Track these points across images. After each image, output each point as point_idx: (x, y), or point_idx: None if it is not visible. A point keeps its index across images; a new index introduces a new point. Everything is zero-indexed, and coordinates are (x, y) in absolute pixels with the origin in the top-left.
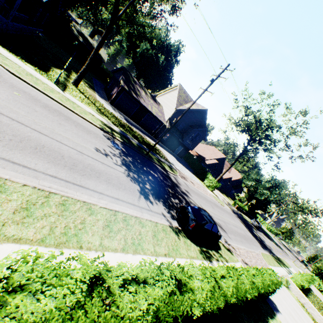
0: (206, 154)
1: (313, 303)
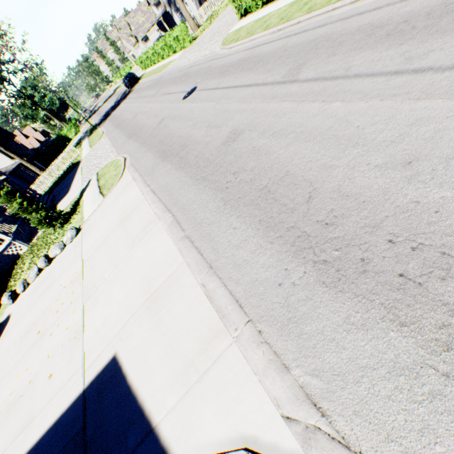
0: None
1: None
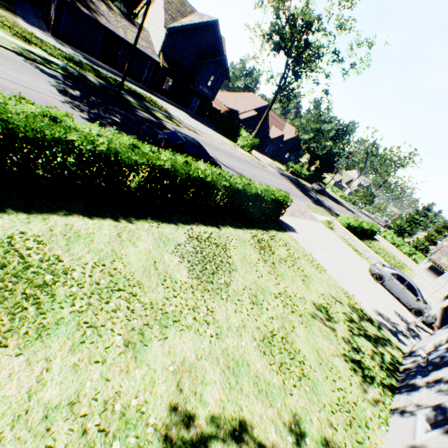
0: (240, 106)
1: (368, 245)
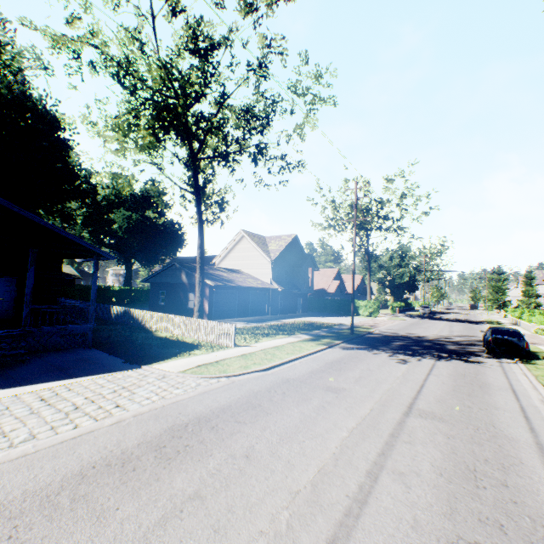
0: (319, 283)
1: None
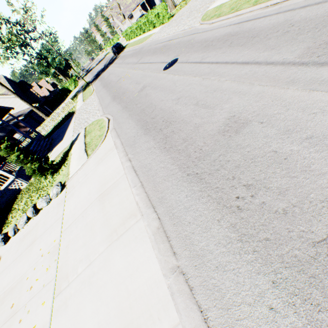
0: None
1: None
